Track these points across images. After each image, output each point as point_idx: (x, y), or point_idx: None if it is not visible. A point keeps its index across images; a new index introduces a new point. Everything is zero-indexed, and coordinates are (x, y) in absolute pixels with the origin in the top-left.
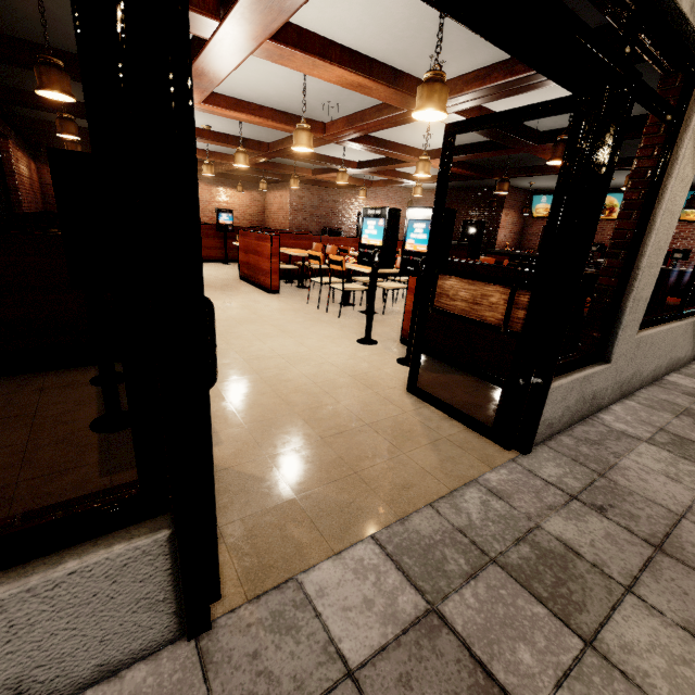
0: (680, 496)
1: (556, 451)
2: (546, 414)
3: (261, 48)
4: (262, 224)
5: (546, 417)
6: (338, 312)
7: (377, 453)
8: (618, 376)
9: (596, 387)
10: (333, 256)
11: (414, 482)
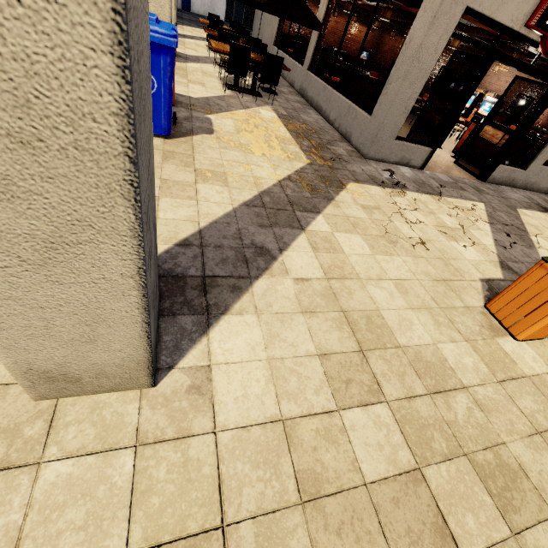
0: (516, 199)
1: (492, 185)
2: (495, 174)
3: (467, 19)
4: (371, 58)
5: (494, 175)
6: (423, 133)
7: (445, 168)
8: (527, 178)
9: (516, 176)
10: (438, 105)
11: (454, 174)
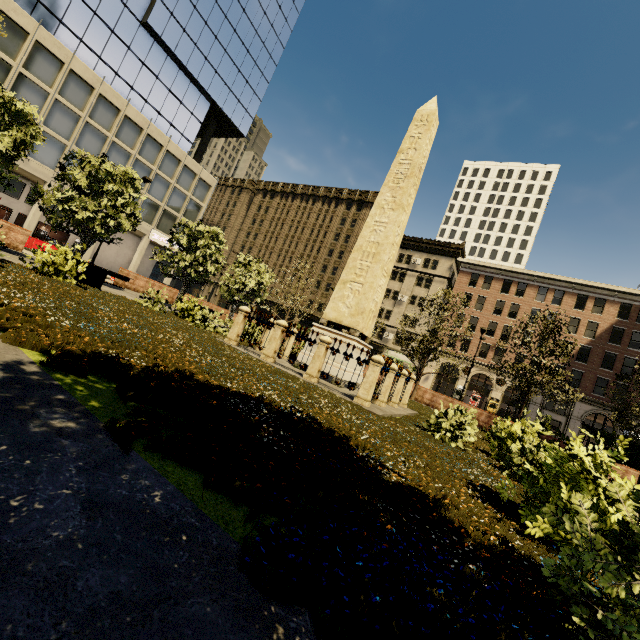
0: None
1: None
2: None
3: None
4: None
5: None
6: None
7: None
8: None
9: None
10: None
11: None
